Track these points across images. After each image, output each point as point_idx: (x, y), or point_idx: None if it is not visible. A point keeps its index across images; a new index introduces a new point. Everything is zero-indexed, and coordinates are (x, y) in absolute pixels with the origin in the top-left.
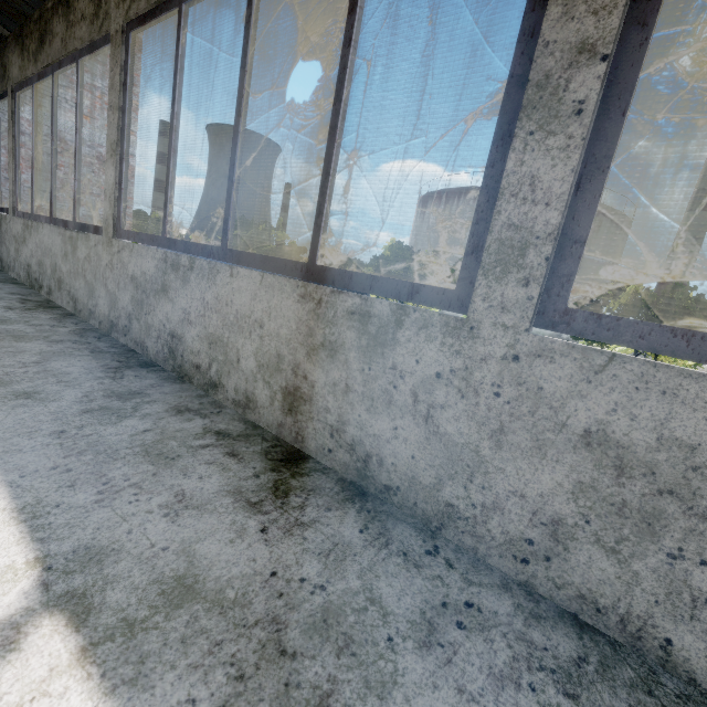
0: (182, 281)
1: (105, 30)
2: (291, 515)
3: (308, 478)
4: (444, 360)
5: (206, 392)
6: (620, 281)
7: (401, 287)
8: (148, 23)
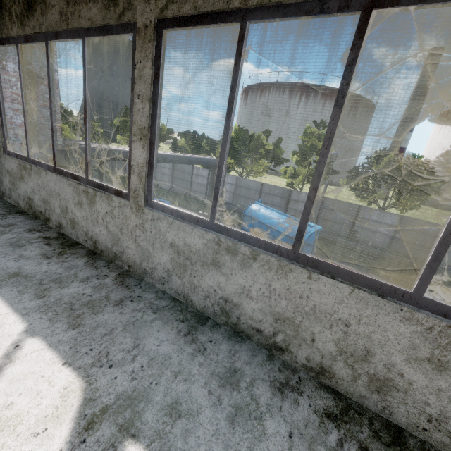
0: (241, 264)
1: (127, 20)
2: None
3: None
4: None
5: (268, 350)
6: (380, 152)
7: None
8: (190, 26)
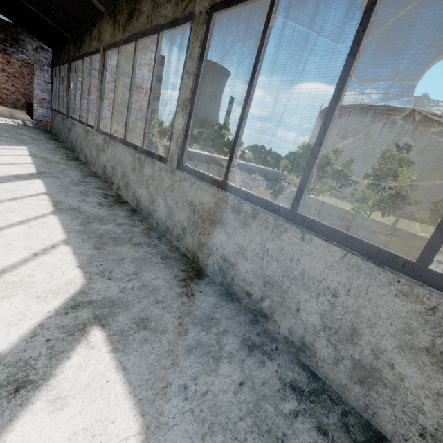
0: (242, 223)
1: (189, 11)
2: None
3: None
4: None
5: (254, 316)
6: None
7: None
8: (233, 6)
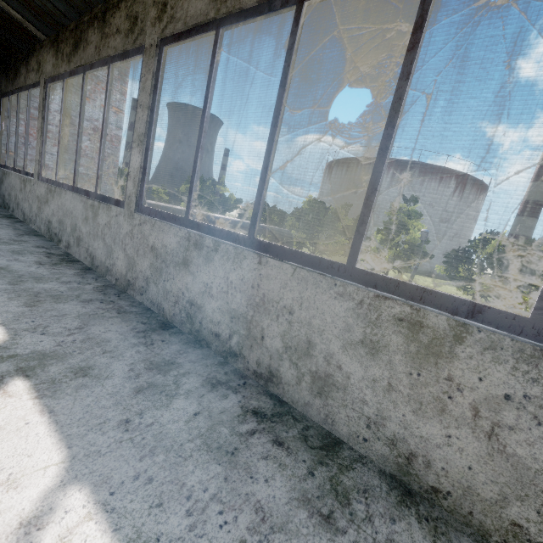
0: (205, 259)
1: (139, 43)
2: (365, 532)
3: (354, 473)
4: (516, 384)
5: (224, 358)
6: (486, 235)
7: (459, 304)
8: (182, 41)
